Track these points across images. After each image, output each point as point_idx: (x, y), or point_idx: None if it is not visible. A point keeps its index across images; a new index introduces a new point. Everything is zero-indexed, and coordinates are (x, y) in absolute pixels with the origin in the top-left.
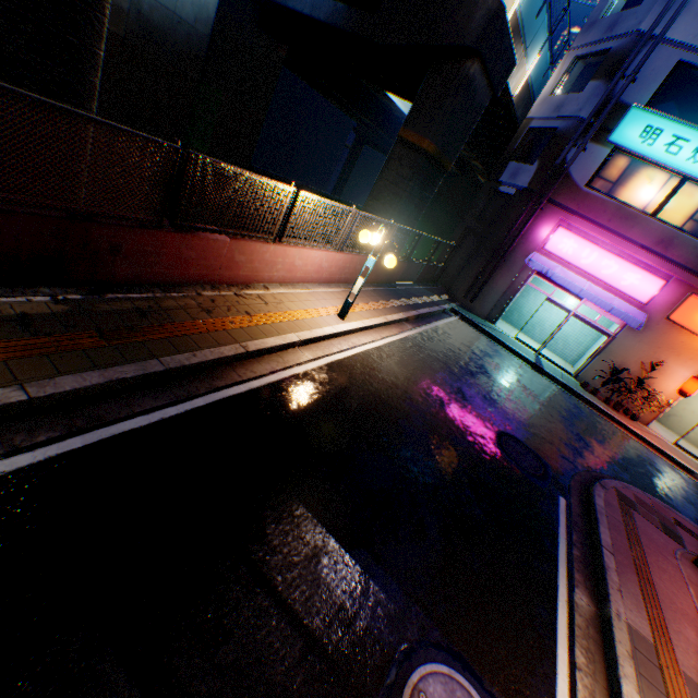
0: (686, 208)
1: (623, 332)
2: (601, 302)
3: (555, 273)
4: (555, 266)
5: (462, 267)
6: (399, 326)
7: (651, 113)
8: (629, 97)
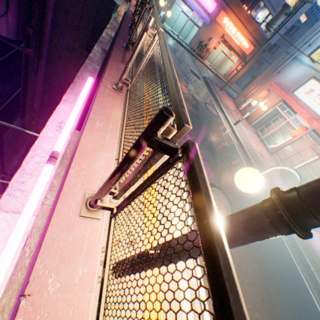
0: None
1: (203, 26)
2: (200, 14)
3: None
4: None
5: None
6: None
7: None
8: None
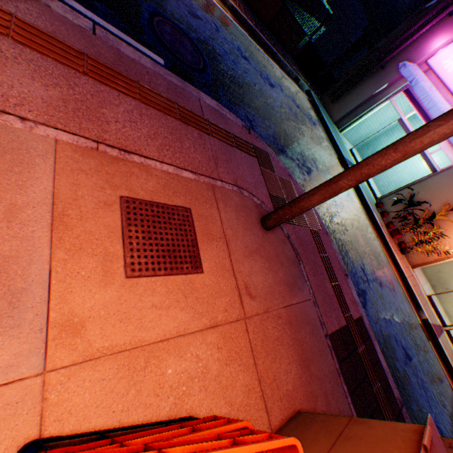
0: None
1: (451, 169)
2: None
3: (420, 82)
4: (426, 82)
5: None
6: None
7: None
8: None
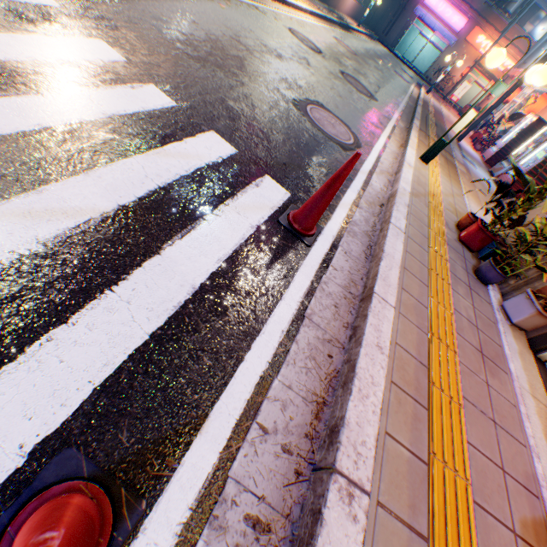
0: None
1: (447, 49)
2: (441, 33)
3: (425, 17)
4: (426, 14)
5: (382, 16)
6: (367, 38)
7: None
8: None
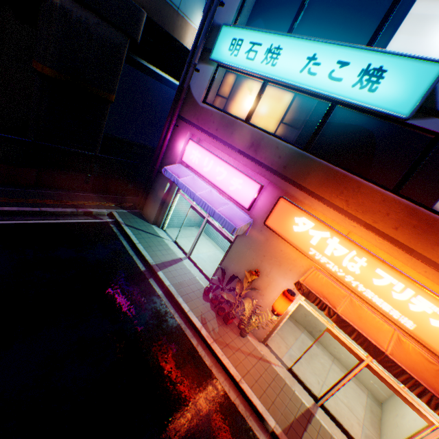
0: (278, 112)
1: (238, 237)
2: (207, 206)
3: (179, 180)
4: (189, 175)
5: None
6: None
7: (235, 27)
8: (222, 19)
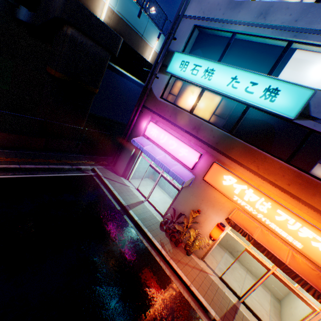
0: (211, 107)
1: (184, 187)
2: (164, 166)
3: (144, 148)
4: (149, 144)
5: None
6: None
7: (184, 54)
8: (175, 47)
